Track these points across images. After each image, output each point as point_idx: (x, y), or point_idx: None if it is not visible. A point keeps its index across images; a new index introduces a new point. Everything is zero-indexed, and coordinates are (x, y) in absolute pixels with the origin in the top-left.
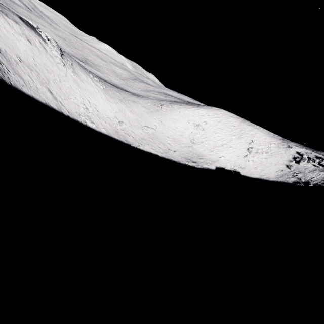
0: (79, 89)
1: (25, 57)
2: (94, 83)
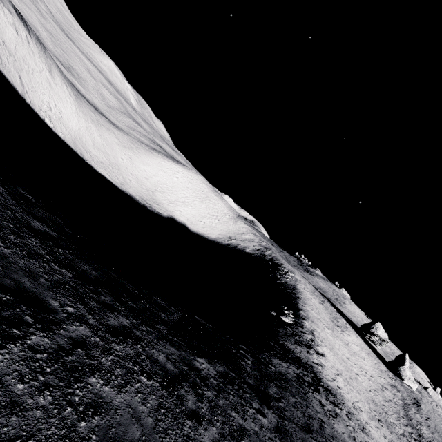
0: (50, 89)
1: (9, 43)
2: (69, 93)
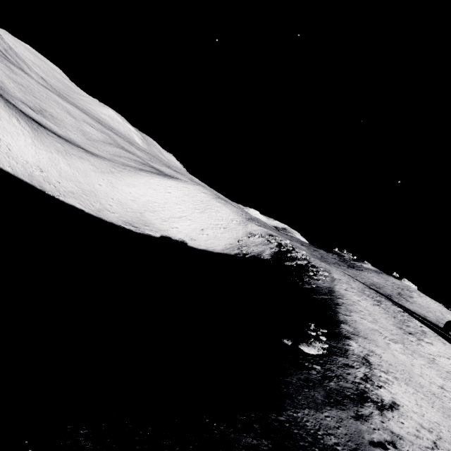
0: None
1: None
2: (21, 126)
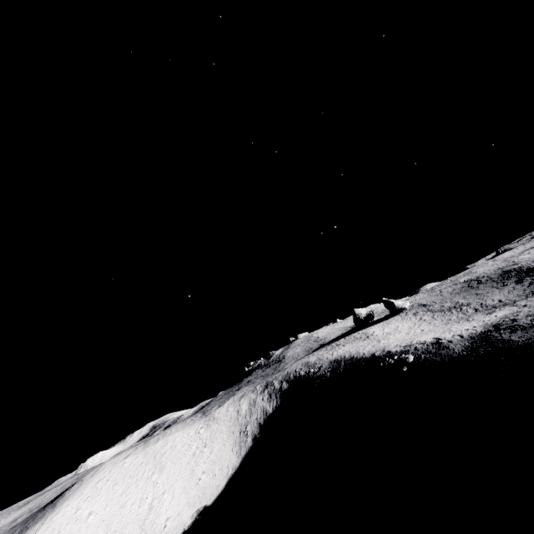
0: None
1: None
2: None
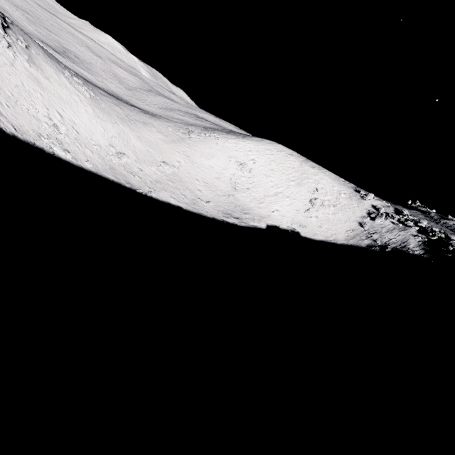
0: (41, 92)
1: None
2: (73, 86)
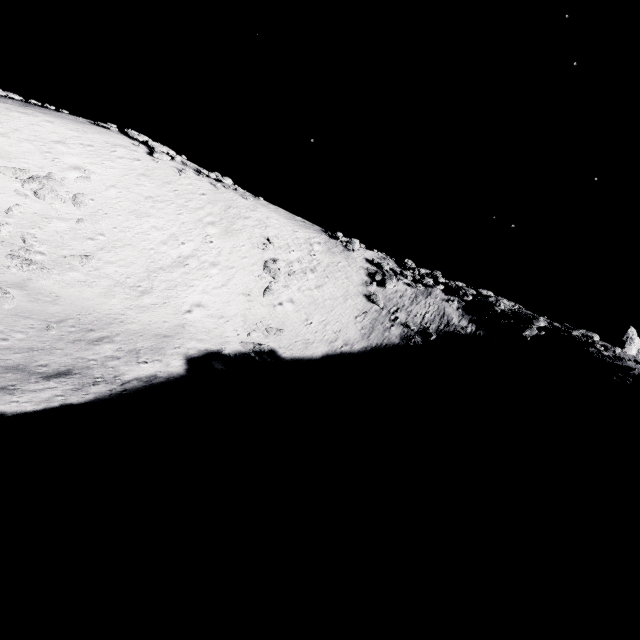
0: None
1: None
2: None
